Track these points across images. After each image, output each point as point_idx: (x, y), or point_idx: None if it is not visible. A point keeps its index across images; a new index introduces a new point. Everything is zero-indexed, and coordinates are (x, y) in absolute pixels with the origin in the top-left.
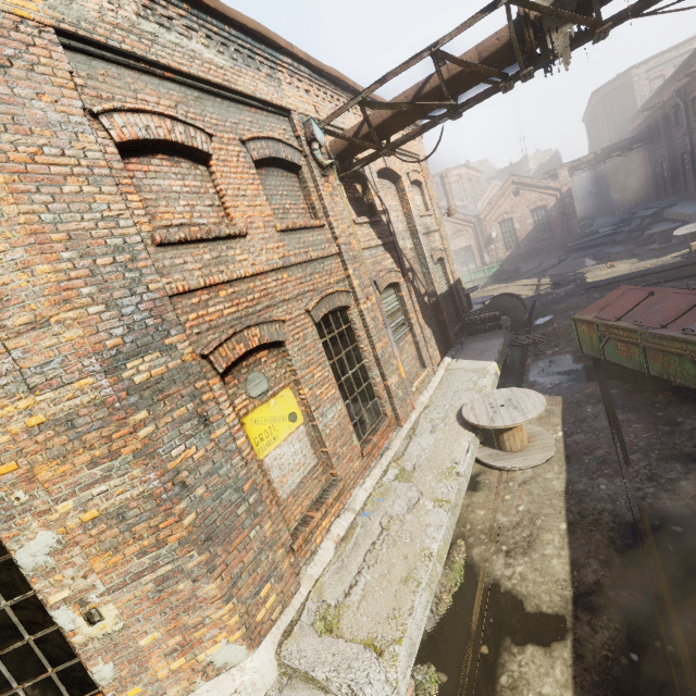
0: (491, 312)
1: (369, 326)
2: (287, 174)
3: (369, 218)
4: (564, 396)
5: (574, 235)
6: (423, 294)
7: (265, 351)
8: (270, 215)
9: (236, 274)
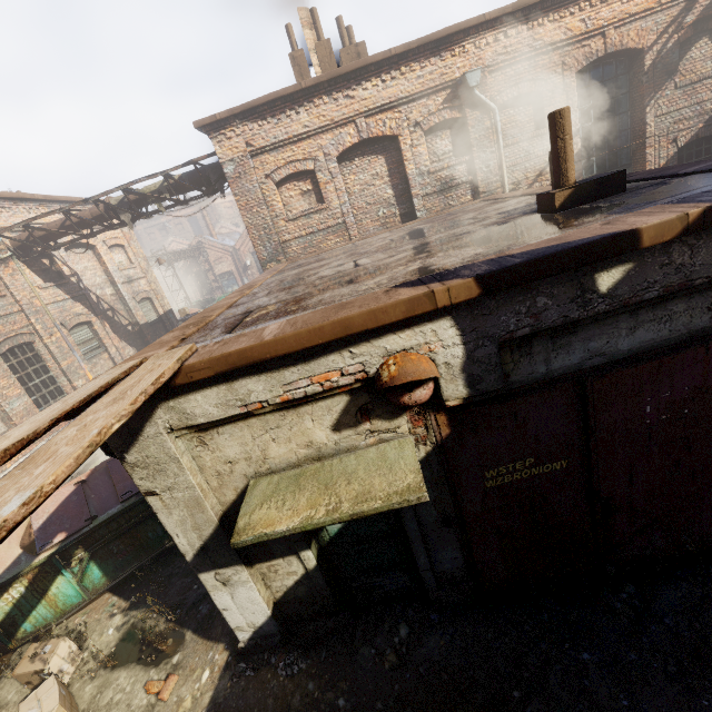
0: None
1: (54, 352)
2: None
3: (55, 282)
4: None
5: None
6: (126, 324)
7: None
8: None
9: None
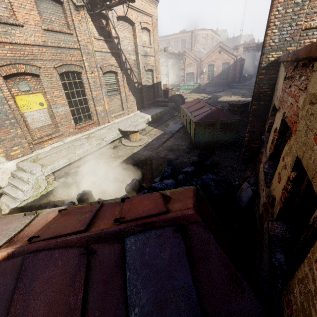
0: (165, 99)
1: (90, 84)
2: (55, 4)
3: (104, 38)
4: (165, 132)
5: (235, 81)
6: (135, 82)
7: (30, 76)
8: (39, 21)
9: (15, 41)
